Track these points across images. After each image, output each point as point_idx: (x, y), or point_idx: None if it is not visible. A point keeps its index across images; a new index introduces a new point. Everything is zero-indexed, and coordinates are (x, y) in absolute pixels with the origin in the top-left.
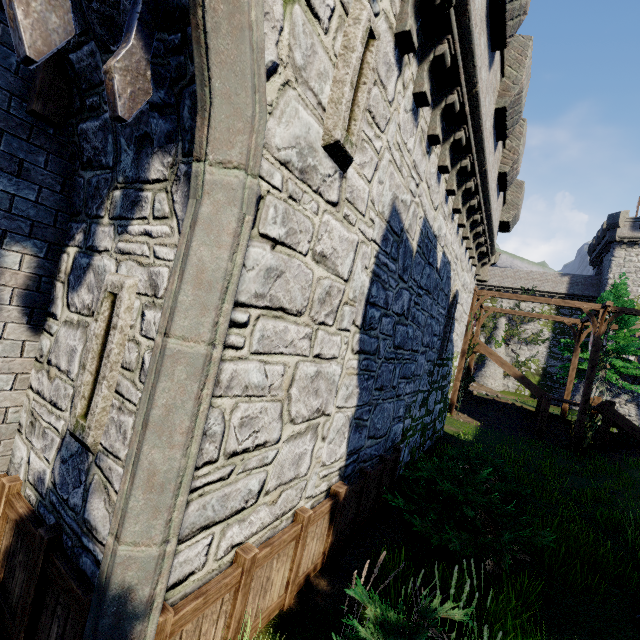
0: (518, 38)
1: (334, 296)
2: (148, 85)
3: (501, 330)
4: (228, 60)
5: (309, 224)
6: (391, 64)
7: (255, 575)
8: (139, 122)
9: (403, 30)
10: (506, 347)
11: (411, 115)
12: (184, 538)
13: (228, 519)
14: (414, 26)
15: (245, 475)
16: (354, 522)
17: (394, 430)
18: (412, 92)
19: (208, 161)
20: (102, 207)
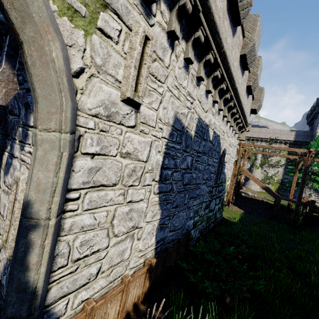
0: (252, 16)
1: (138, 171)
2: (16, 85)
3: (258, 160)
4: (42, 79)
5: (116, 140)
6: (166, 47)
7: (96, 313)
8: (24, 97)
9: (170, 30)
10: (261, 169)
11: (184, 69)
12: (50, 304)
13: (78, 289)
14: (178, 26)
15: (87, 267)
16: (162, 274)
17: (187, 224)
18: (183, 57)
19: (38, 129)
20: (16, 134)
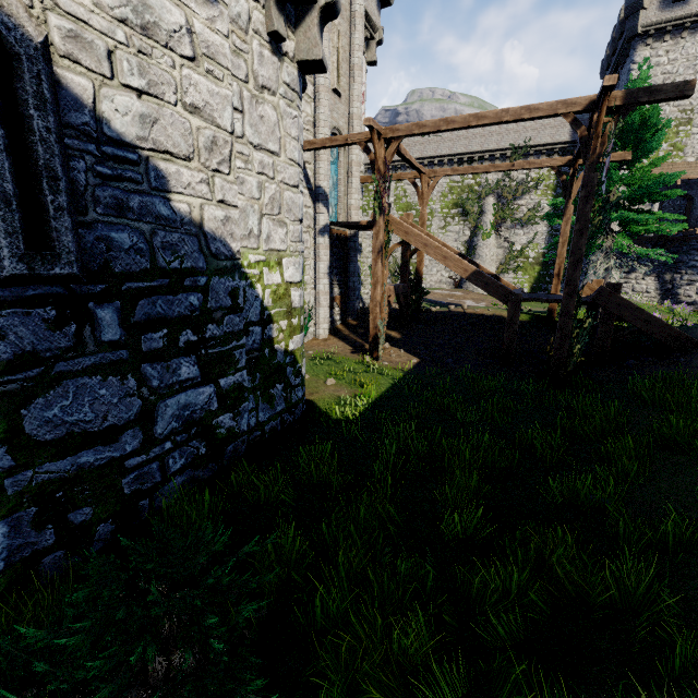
0: None
1: None
2: None
3: (489, 214)
4: None
5: None
6: None
7: None
8: None
9: None
10: (497, 236)
11: None
12: None
13: None
14: None
15: None
16: None
17: None
18: None
19: None
20: None
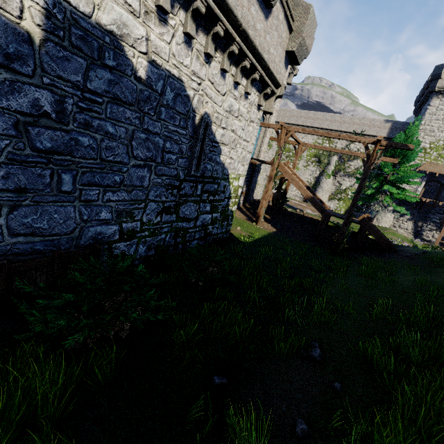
0: None
1: None
2: None
3: (332, 165)
4: None
5: None
6: None
7: None
8: None
9: None
10: (334, 178)
11: None
12: None
13: None
14: None
15: None
16: None
17: (95, 230)
18: None
19: None
20: None
